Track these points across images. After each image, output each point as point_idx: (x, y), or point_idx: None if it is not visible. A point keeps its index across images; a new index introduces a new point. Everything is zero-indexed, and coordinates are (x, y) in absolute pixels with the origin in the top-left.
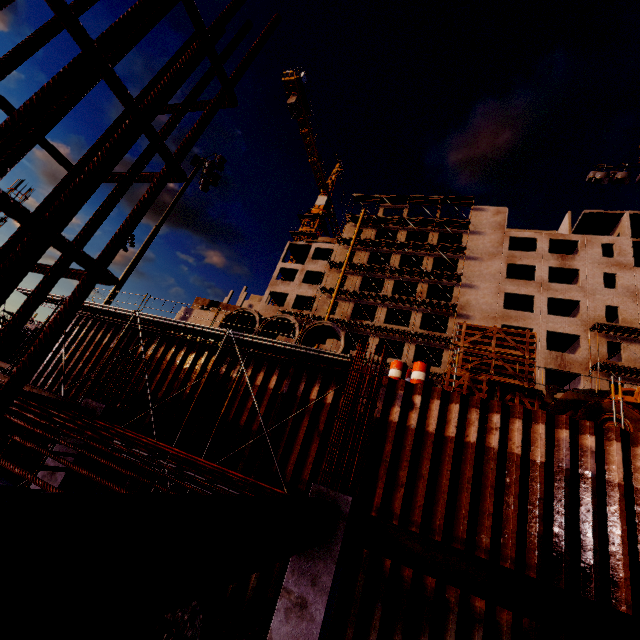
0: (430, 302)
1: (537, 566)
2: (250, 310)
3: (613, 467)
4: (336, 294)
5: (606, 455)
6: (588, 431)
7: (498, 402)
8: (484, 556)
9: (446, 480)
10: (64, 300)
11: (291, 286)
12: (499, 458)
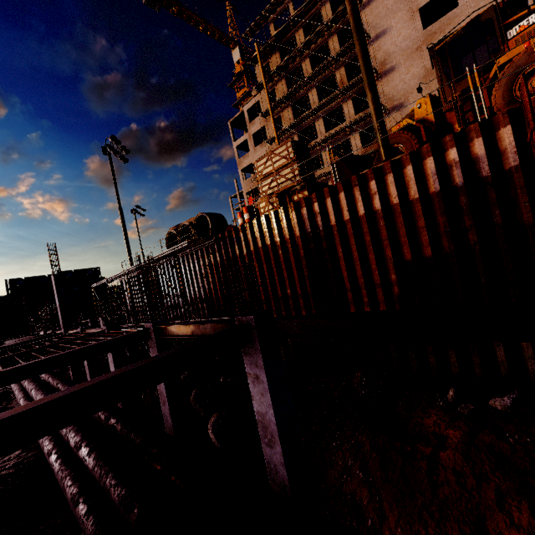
0: (350, 85)
1: (310, 293)
2: (171, 231)
3: (330, 216)
4: (277, 139)
5: (328, 210)
6: (314, 201)
7: (271, 212)
8: (290, 300)
9: (266, 272)
10: (107, 280)
11: (250, 156)
12: (282, 246)
